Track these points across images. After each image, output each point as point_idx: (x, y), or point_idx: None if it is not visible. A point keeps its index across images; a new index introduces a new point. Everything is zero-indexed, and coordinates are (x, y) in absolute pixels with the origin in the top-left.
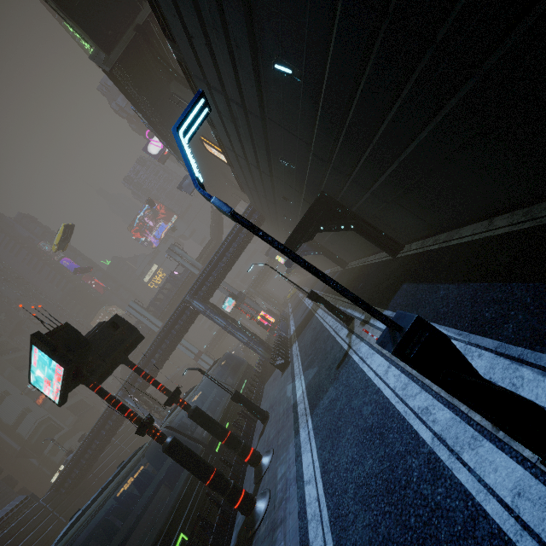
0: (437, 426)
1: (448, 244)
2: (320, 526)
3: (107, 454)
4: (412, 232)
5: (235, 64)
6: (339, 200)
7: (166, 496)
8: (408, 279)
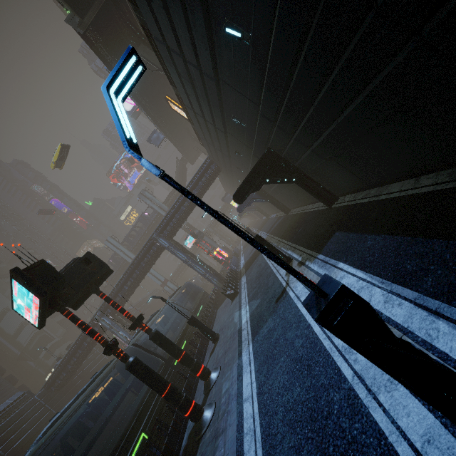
0: (357, 366)
1: (377, 198)
2: (253, 441)
3: (89, 360)
4: (346, 186)
5: (191, 27)
6: (284, 156)
7: (135, 397)
8: (340, 228)
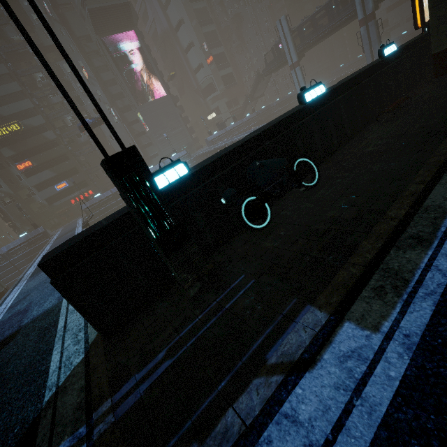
0: None
1: None
2: None
3: None
4: None
5: None
6: None
7: None
8: None
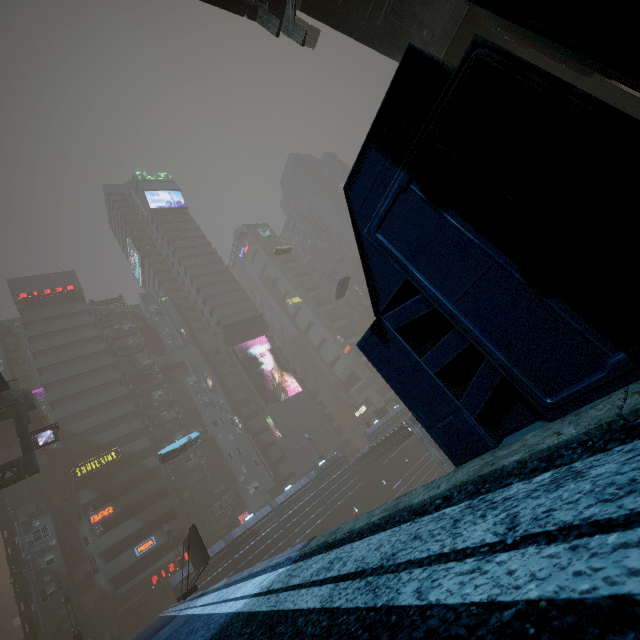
0: None
1: None
2: None
3: None
4: None
5: None
6: None
7: None
8: None
